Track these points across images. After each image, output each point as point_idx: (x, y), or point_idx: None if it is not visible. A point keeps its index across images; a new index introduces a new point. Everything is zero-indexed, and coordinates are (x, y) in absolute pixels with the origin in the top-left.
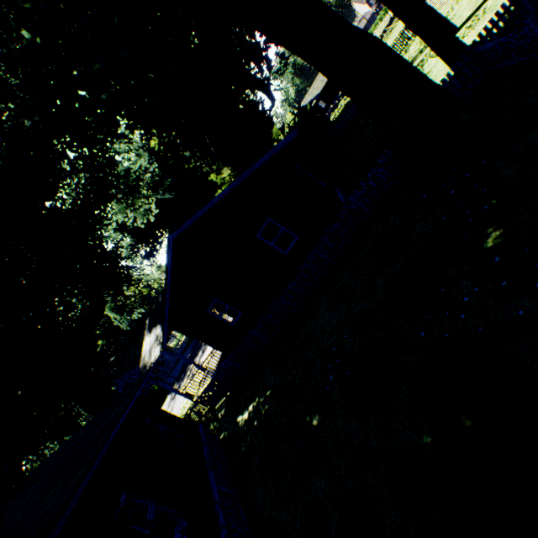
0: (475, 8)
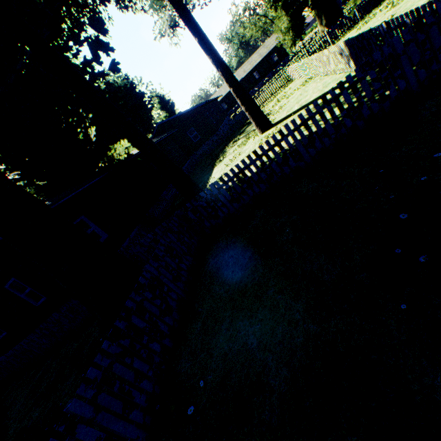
0: (286, 115)
